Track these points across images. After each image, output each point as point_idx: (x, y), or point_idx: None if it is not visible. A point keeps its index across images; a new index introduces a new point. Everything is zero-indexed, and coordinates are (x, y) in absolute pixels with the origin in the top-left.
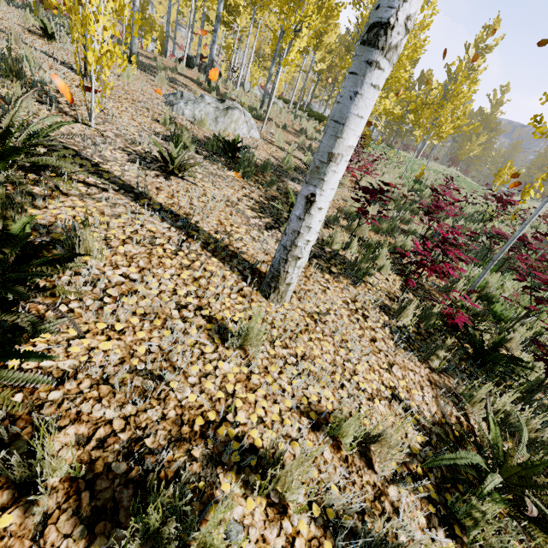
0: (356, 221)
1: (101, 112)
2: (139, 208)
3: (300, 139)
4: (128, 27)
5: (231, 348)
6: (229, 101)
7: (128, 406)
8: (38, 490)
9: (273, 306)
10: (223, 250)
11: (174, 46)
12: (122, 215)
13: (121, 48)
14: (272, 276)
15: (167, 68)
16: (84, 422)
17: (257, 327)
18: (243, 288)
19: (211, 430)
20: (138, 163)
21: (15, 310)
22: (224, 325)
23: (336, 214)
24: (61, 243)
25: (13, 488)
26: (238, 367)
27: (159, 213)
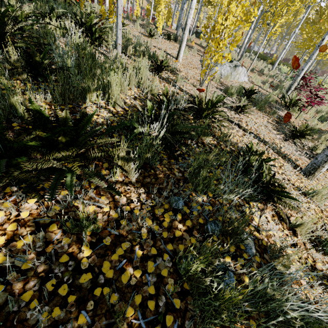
0: (324, 135)
1: (195, 79)
2: (243, 132)
3: (265, 78)
4: (231, 43)
5: (308, 198)
6: (235, 61)
7: (298, 214)
8: (296, 233)
9: (310, 181)
10: (280, 153)
11: (172, 19)
12: (243, 136)
13: (163, 31)
14: (313, 168)
15: (189, 41)
16: (293, 216)
17: (323, 191)
18: (295, 172)
19: (324, 228)
20: (228, 108)
21: (261, 176)
22: (301, 188)
23: (311, 131)
24: (243, 150)
25: (291, 231)
26: (316, 207)
27: (250, 134)
